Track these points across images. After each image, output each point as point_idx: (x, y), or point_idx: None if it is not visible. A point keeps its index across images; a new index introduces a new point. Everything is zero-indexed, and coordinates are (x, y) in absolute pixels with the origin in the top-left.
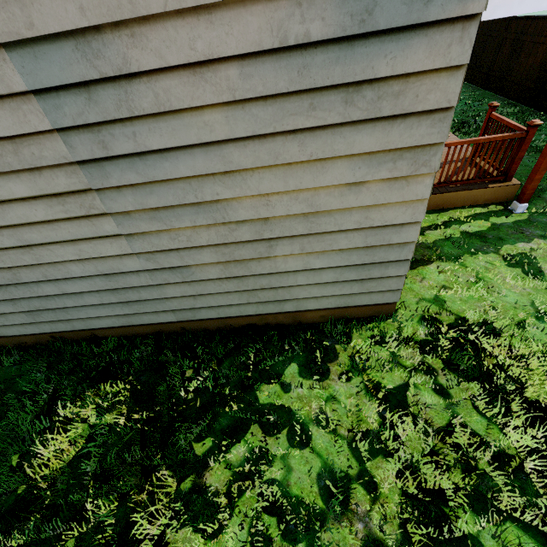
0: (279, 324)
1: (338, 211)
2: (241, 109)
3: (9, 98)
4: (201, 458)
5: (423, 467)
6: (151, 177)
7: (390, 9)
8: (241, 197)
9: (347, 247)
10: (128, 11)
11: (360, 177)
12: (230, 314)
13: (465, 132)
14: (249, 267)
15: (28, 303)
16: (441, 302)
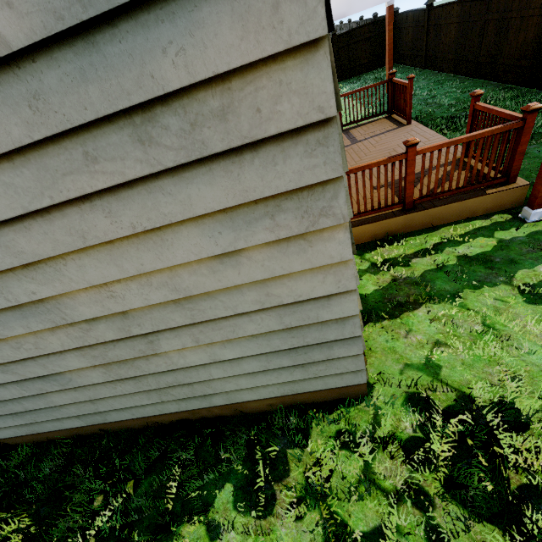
0: (219, 416)
1: (220, 291)
2: None
3: None
4: None
5: None
6: None
7: None
8: (70, 291)
9: (259, 332)
10: None
11: (227, 245)
12: (147, 413)
13: (455, 129)
14: (139, 367)
15: None
16: (435, 368)
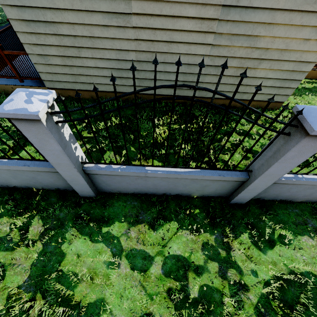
0: (234, 106)
1: (293, 51)
2: None
3: None
4: (218, 139)
5: None
6: (243, 19)
7: None
8: (266, 36)
9: (285, 69)
10: None
11: (310, 37)
12: (220, 96)
13: None
14: None
15: (144, 74)
16: None
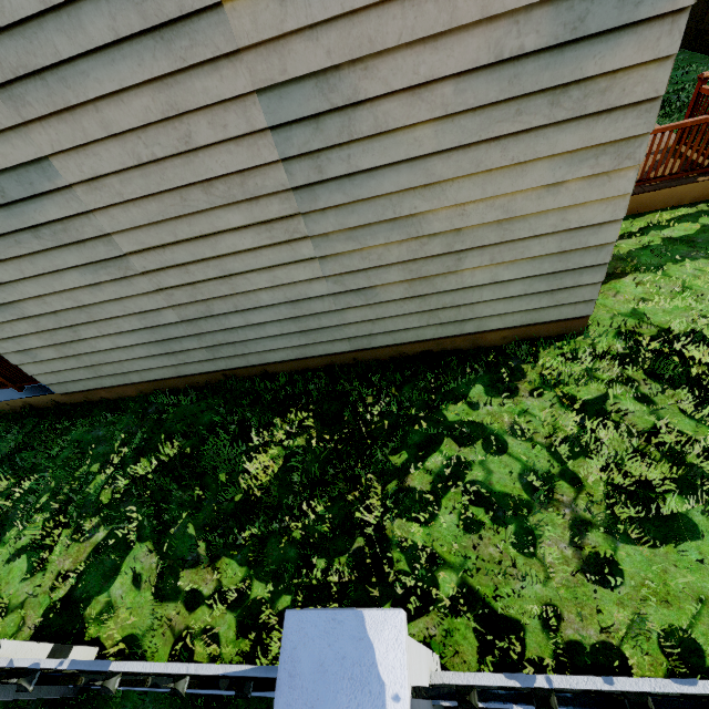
0: (456, 349)
1: (533, 215)
2: (450, 123)
3: (249, 136)
4: (399, 467)
5: (628, 461)
6: (356, 196)
7: (601, 15)
8: (437, 208)
9: (539, 254)
10: (367, 49)
11: (560, 177)
12: (406, 339)
13: (664, 115)
14: (435, 284)
15: (212, 338)
16: (640, 315)
